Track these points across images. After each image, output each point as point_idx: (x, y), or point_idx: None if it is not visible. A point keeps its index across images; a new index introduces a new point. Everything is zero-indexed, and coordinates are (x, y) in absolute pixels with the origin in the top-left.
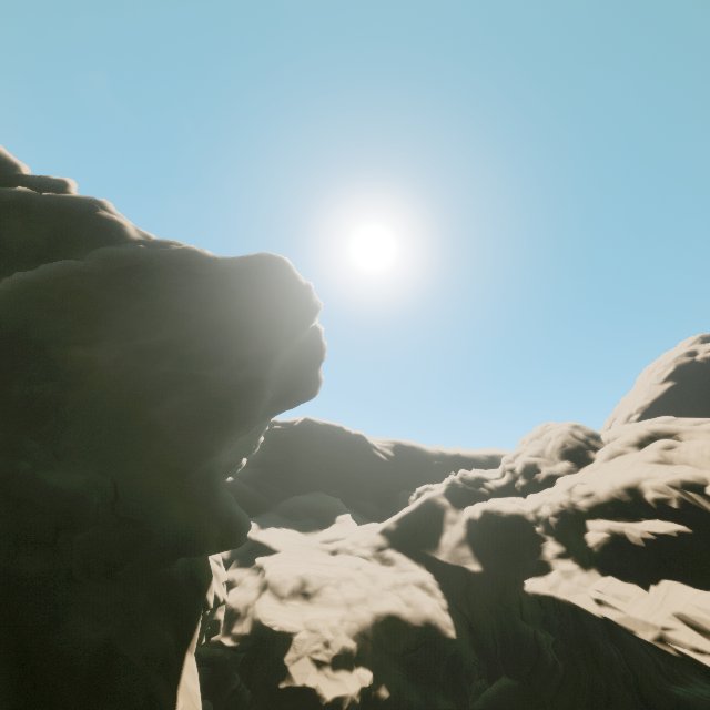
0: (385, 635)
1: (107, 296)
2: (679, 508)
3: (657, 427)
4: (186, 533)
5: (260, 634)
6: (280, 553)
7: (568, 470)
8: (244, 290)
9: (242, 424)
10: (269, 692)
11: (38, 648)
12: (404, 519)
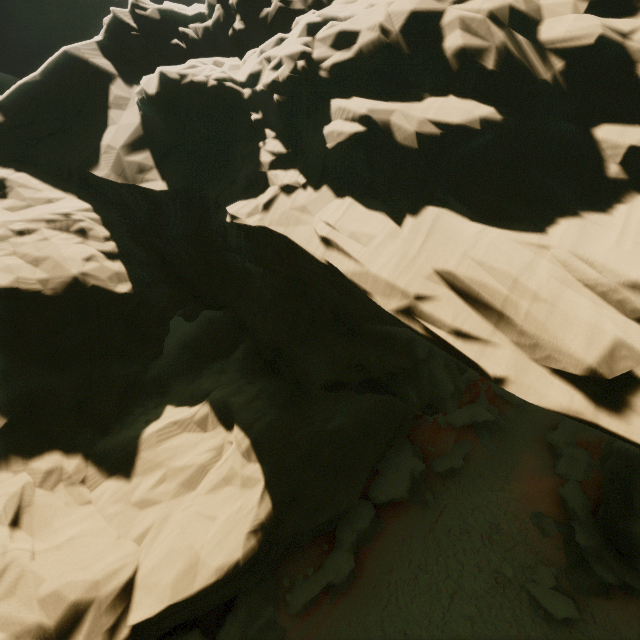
0: None
1: None
2: (496, 70)
3: None
4: None
5: None
6: None
7: (315, 3)
8: None
9: None
10: None
11: None
12: (24, 105)
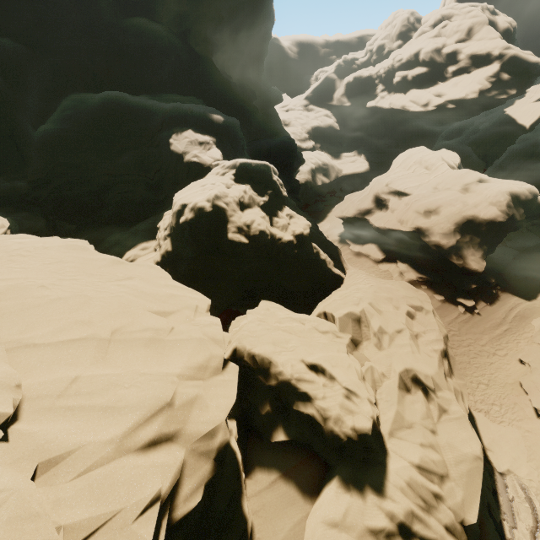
0: (315, 133)
1: (217, 3)
2: (428, 61)
3: (446, 13)
4: (272, 98)
5: None
6: None
7: (398, 47)
8: None
9: (265, 54)
10: None
11: (267, 123)
12: (315, 90)
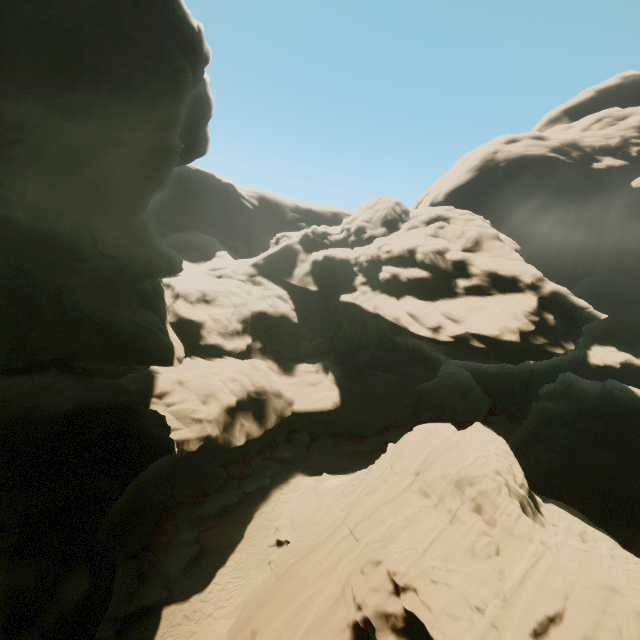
0: (258, 321)
1: (8, 37)
2: (428, 263)
3: (441, 213)
4: (148, 265)
5: (182, 321)
6: (180, 276)
7: (383, 234)
8: (144, 39)
9: (159, 184)
10: (193, 347)
11: (100, 320)
12: (269, 258)
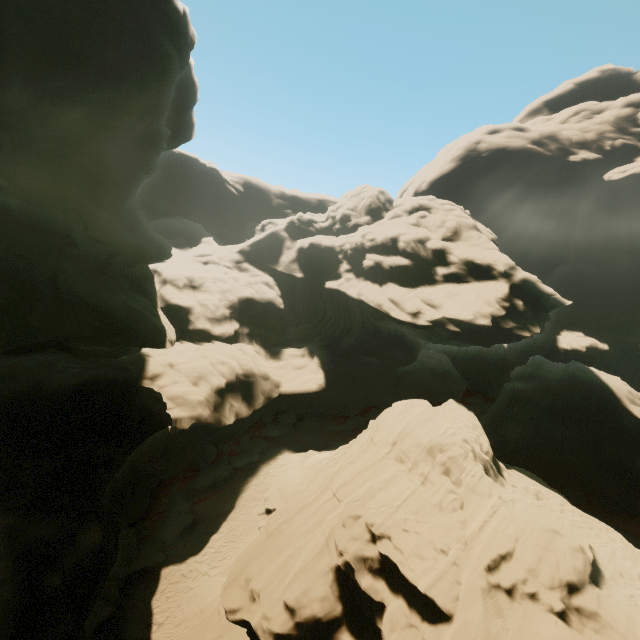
0: (245, 307)
1: None
2: (410, 251)
3: (423, 203)
4: (139, 250)
5: (170, 306)
6: (166, 262)
7: (367, 223)
8: (130, 23)
9: (147, 170)
10: (182, 332)
11: (95, 303)
12: (255, 244)
